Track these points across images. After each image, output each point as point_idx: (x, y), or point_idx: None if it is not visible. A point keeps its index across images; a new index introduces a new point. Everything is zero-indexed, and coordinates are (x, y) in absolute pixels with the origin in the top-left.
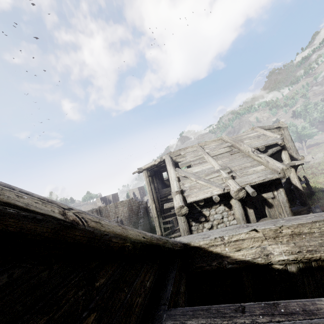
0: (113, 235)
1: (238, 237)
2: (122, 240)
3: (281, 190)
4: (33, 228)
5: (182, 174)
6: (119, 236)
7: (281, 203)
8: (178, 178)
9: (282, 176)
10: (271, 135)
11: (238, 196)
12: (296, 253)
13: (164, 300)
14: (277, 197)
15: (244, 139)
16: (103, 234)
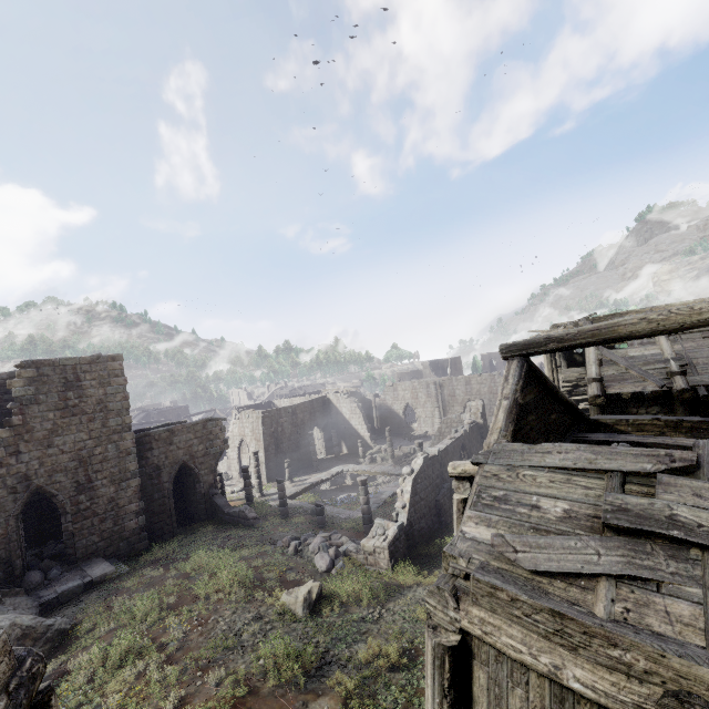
0: (561, 394)
1: (641, 422)
2: (563, 397)
3: None
4: (550, 385)
5: (607, 358)
6: (563, 395)
7: None
8: (599, 362)
9: None
10: None
11: (681, 397)
12: None
13: (575, 431)
14: None
15: None
16: (559, 392)
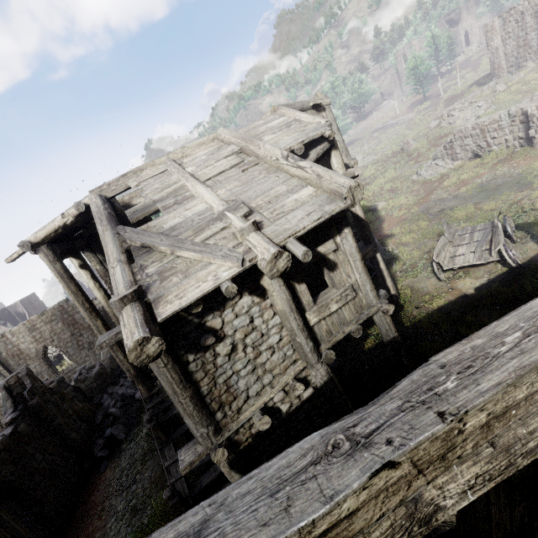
0: None
1: (333, 519)
2: None
3: (347, 232)
4: None
5: (135, 242)
6: None
7: (348, 257)
8: (128, 255)
9: (350, 203)
10: (309, 120)
11: (276, 269)
12: (500, 474)
13: None
14: (341, 247)
15: (262, 134)
16: None
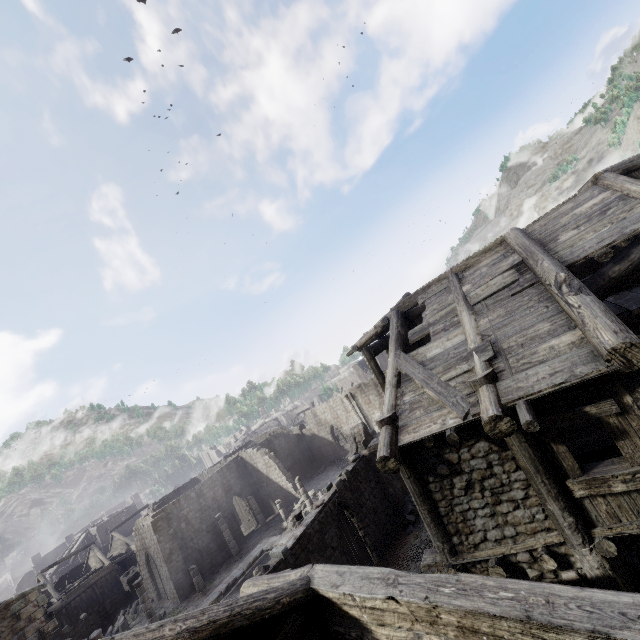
0: None
1: (372, 604)
2: None
3: None
4: None
5: (402, 371)
6: None
7: None
8: (399, 378)
9: (618, 367)
10: None
11: (497, 430)
12: None
13: None
14: (634, 410)
15: (560, 229)
16: None
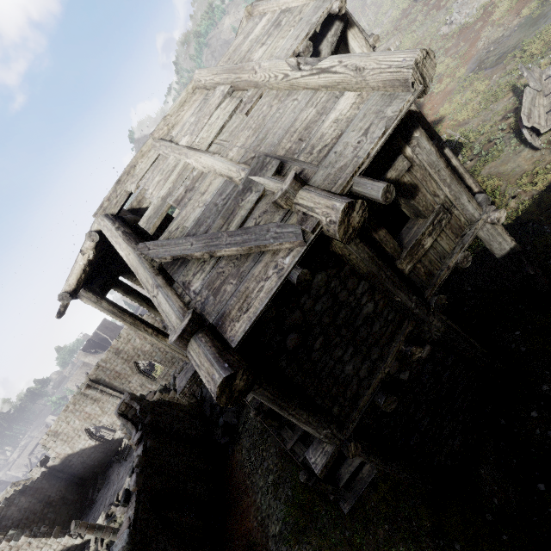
0: None
1: None
2: None
3: (419, 135)
4: None
5: (165, 259)
6: None
7: (428, 170)
8: (164, 275)
9: (421, 90)
10: (302, 1)
11: (351, 229)
12: None
13: None
14: (415, 160)
15: (248, 53)
16: None
